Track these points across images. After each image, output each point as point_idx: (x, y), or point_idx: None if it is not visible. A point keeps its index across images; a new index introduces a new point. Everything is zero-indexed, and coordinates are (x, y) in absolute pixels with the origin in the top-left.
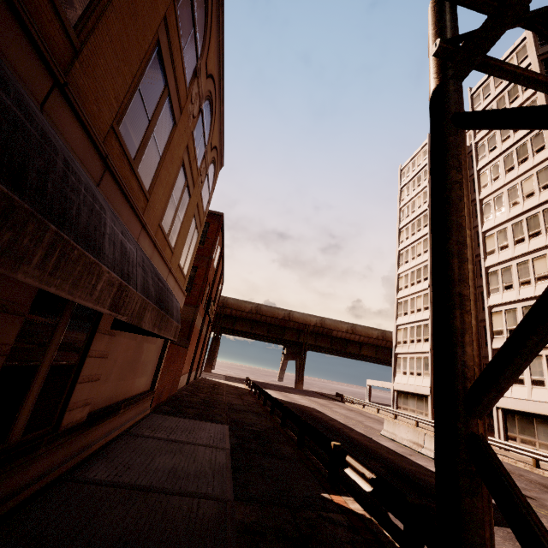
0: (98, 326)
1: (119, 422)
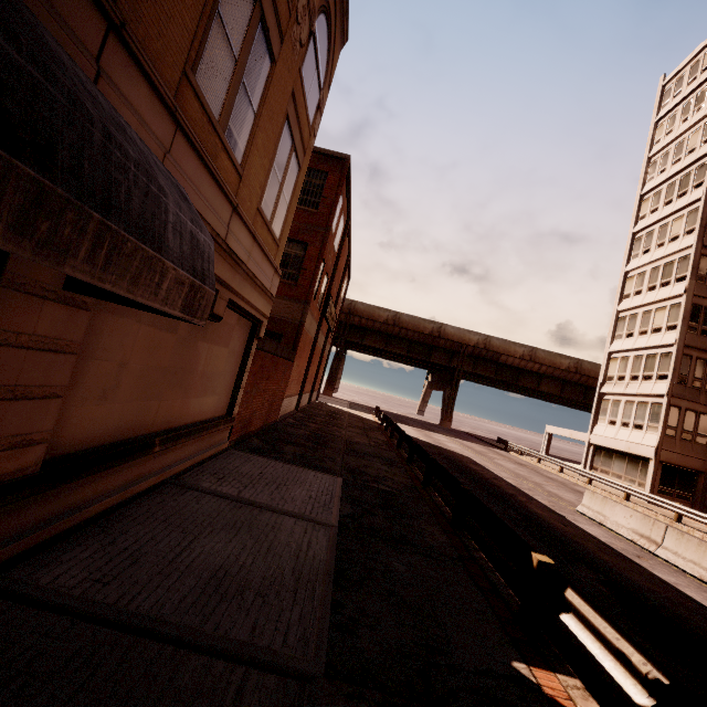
0: (0, 271)
1: (157, 465)
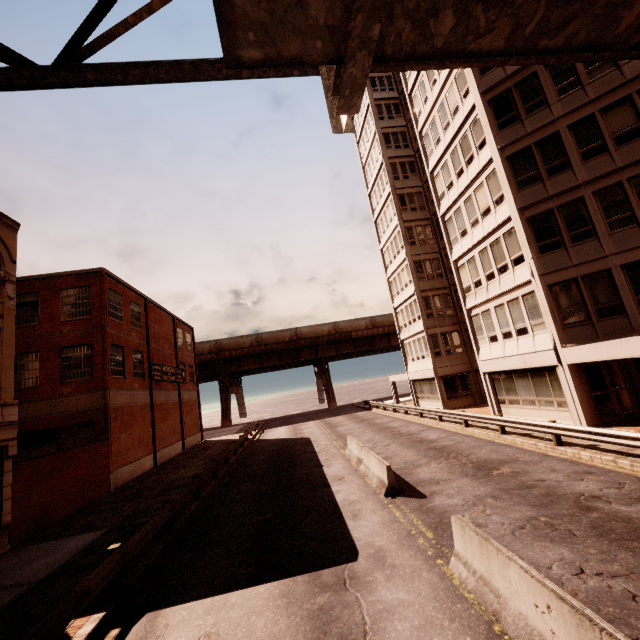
0: None
1: None
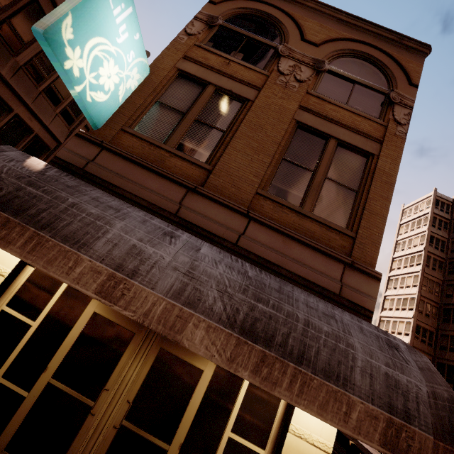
0: None
1: None
